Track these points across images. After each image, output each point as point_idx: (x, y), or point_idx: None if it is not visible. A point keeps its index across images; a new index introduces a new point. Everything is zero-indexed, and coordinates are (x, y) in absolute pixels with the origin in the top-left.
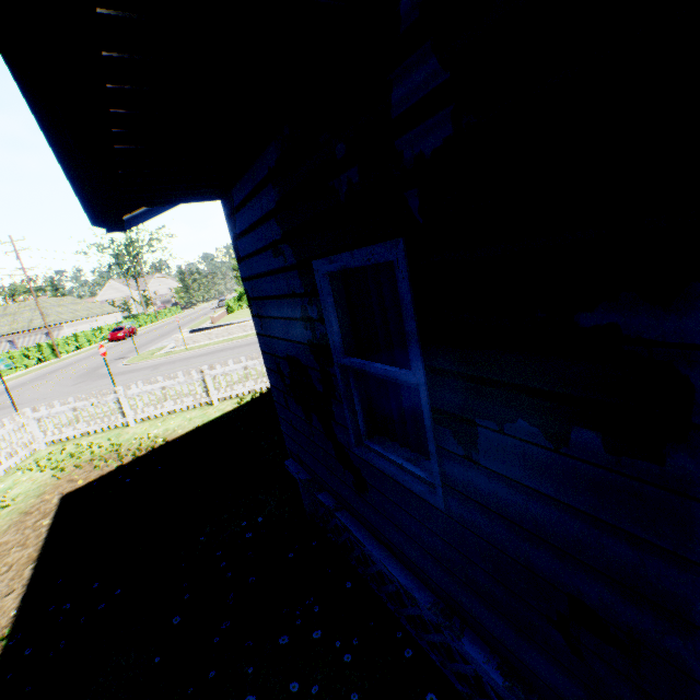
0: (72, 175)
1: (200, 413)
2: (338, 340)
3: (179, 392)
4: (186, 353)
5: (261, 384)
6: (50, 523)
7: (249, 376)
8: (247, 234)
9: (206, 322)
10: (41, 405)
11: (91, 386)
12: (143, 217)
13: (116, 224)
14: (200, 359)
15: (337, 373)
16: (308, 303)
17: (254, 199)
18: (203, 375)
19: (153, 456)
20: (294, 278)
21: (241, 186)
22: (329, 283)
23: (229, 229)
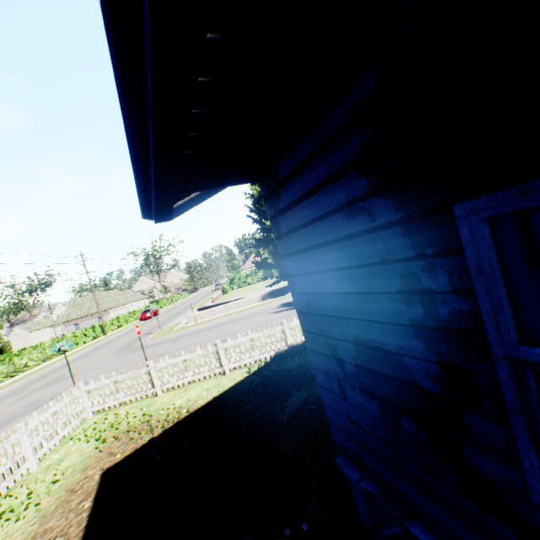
0: (134, 135)
1: (215, 383)
2: (509, 321)
3: (197, 363)
4: (196, 327)
5: (265, 353)
6: (91, 506)
7: (255, 347)
8: (297, 205)
9: (207, 301)
10: (91, 378)
11: (127, 358)
12: (187, 205)
13: (165, 211)
14: (208, 331)
15: (500, 372)
16: (424, 269)
17: (316, 160)
18: (217, 348)
19: (179, 429)
20: (391, 239)
21: (294, 153)
22: (489, 233)
23: (267, 207)
